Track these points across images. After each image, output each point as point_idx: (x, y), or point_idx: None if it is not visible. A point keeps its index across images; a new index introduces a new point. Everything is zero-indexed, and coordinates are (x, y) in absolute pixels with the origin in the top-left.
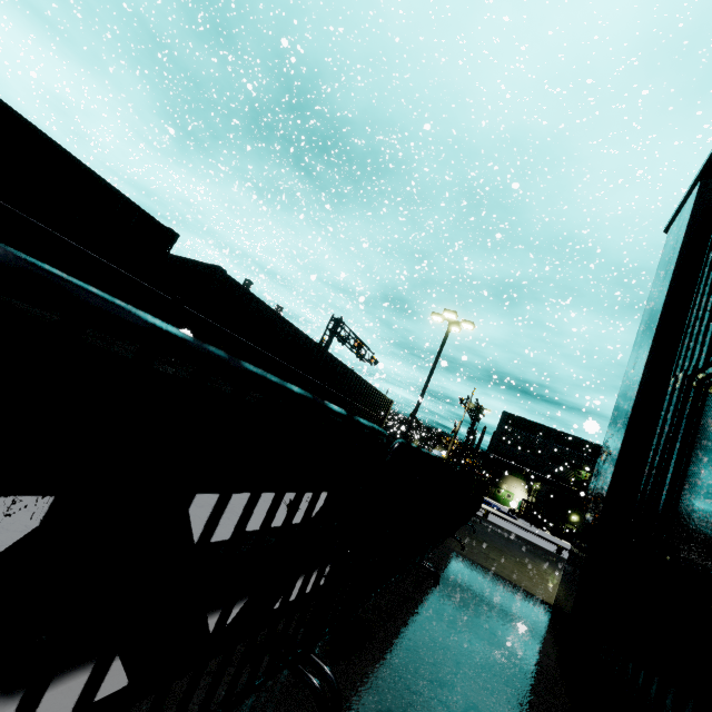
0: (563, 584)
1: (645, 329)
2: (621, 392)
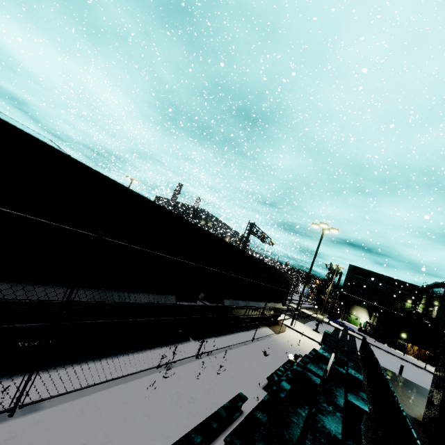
0: (426, 414)
1: None
2: None
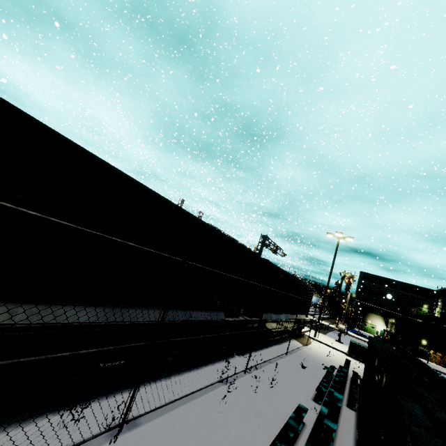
0: None
1: None
2: None
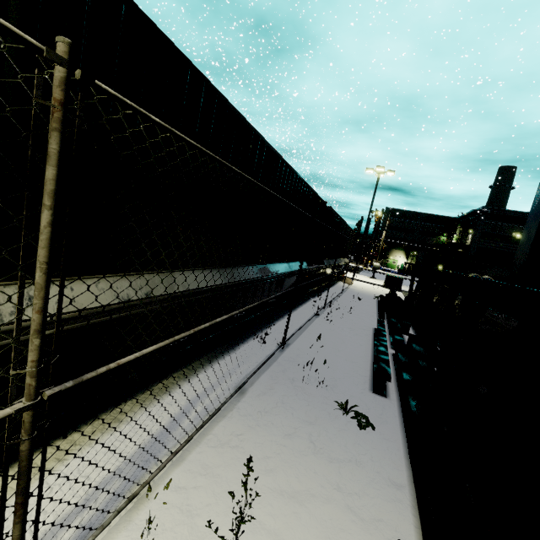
0: None
1: (532, 221)
2: (522, 241)
